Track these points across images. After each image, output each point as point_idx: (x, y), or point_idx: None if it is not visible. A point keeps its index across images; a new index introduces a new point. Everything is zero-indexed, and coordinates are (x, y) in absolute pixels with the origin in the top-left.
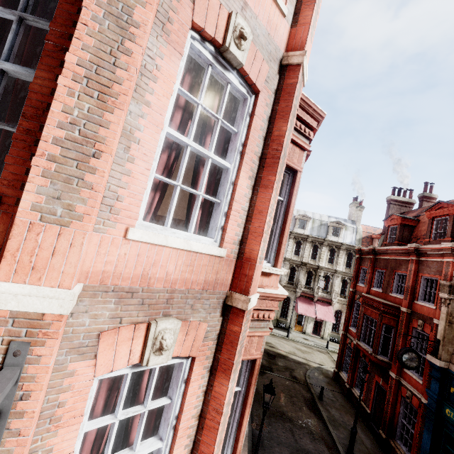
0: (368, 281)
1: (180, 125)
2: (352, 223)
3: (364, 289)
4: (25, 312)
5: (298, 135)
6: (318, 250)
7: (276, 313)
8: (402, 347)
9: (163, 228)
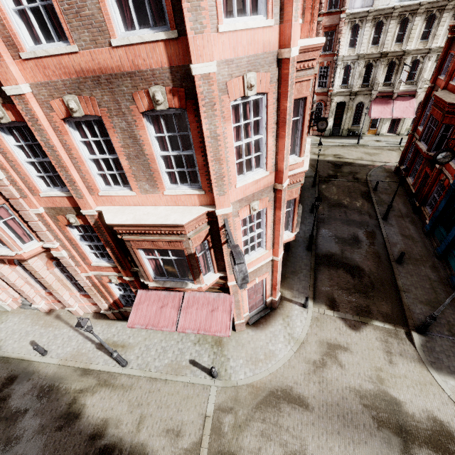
0: (449, 73)
1: (236, 133)
2: None
3: (442, 84)
4: (224, 214)
5: (303, 71)
6: (407, 25)
7: (347, 124)
8: (453, 143)
9: (244, 177)
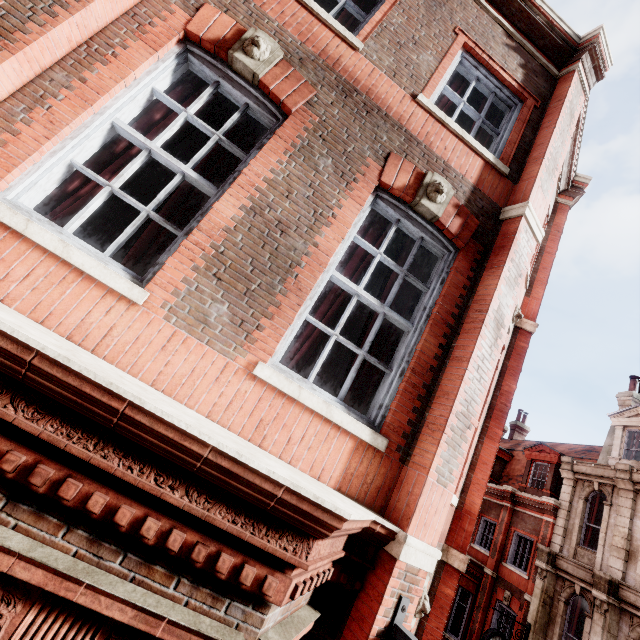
0: None
1: None
2: None
3: None
4: (412, 566)
5: None
6: None
7: None
8: (480, 625)
9: None
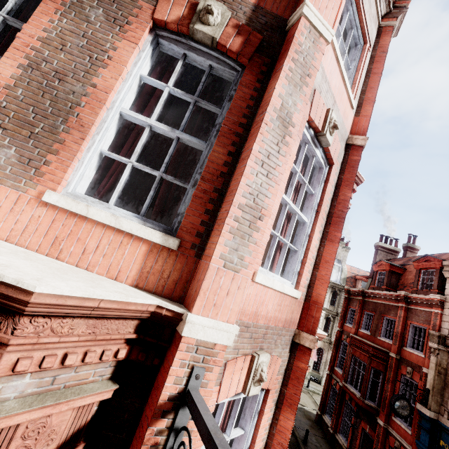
0: (356, 322)
1: None
2: (338, 262)
3: (352, 329)
4: (204, 341)
5: None
6: None
7: None
8: (391, 393)
9: (267, 271)
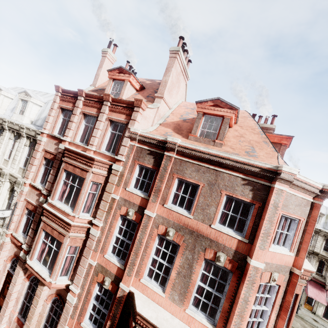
0: None
1: None
2: None
3: None
4: None
5: (299, 278)
6: None
7: None
8: None
9: None
